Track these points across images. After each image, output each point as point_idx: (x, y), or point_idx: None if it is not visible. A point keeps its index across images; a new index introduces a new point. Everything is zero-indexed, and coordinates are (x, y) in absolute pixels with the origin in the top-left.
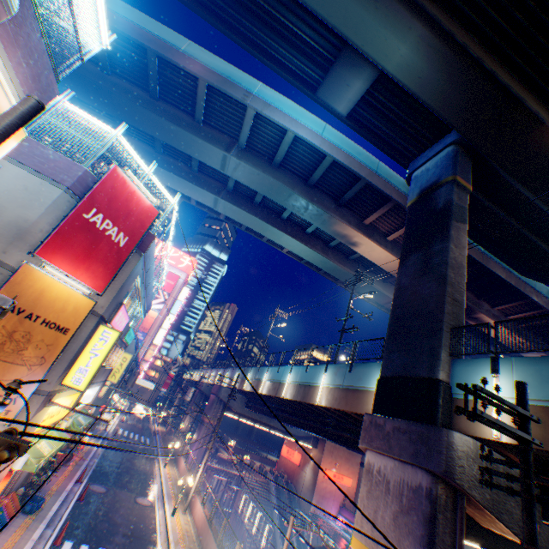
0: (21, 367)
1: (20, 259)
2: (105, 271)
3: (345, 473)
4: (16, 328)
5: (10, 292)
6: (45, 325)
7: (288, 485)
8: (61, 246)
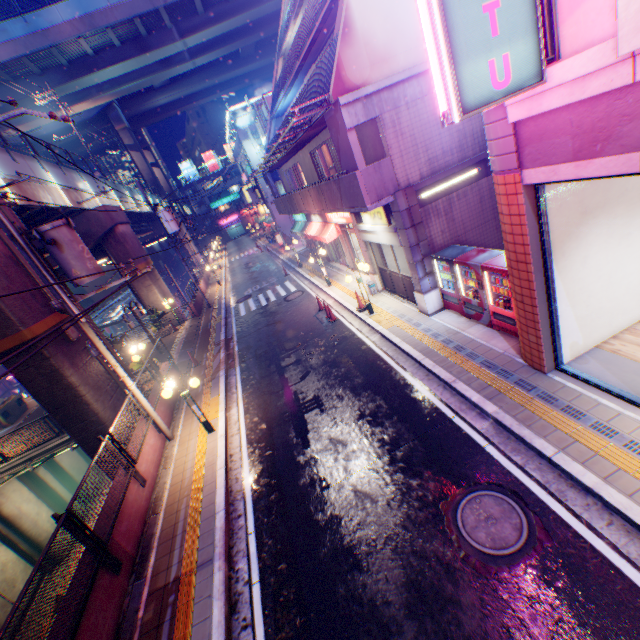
0: None
1: None
2: None
3: None
4: None
5: None
6: None
7: None
8: None
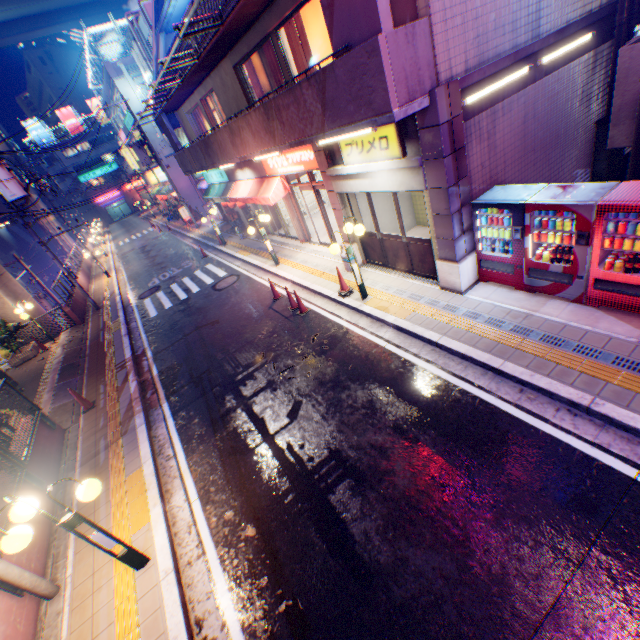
0: None
1: None
2: None
3: None
4: None
5: None
6: None
7: None
8: None
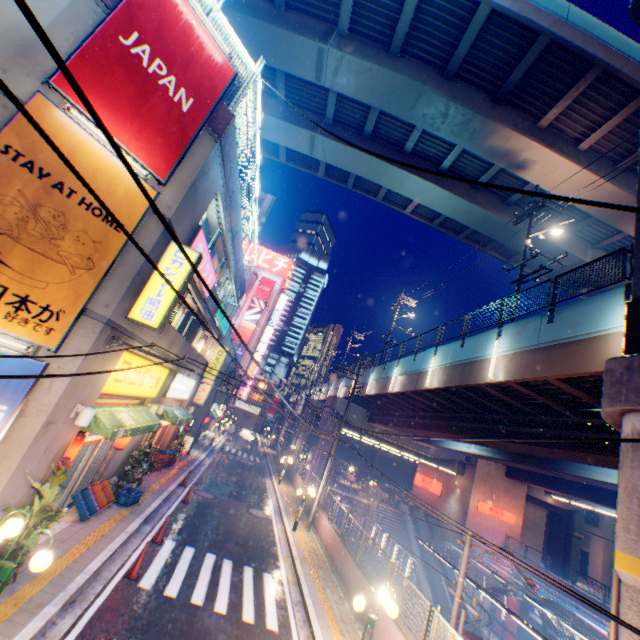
0: (57, 267)
1: (30, 91)
2: (165, 147)
3: (504, 508)
4: (41, 201)
5: (21, 138)
6: (84, 209)
7: (427, 518)
8: (91, 82)
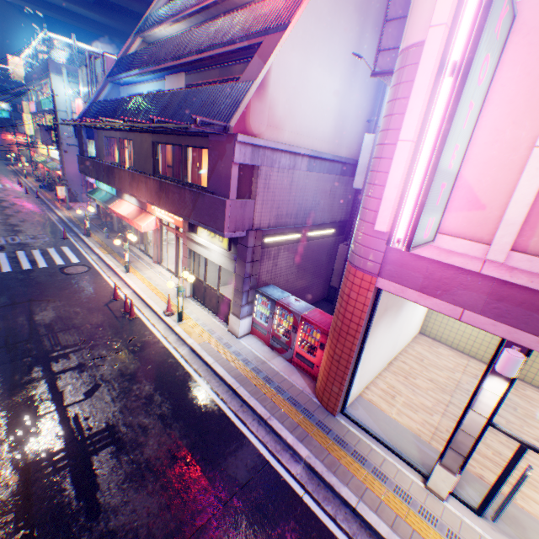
0: None
1: None
2: None
3: None
4: None
5: None
6: None
7: None
8: None
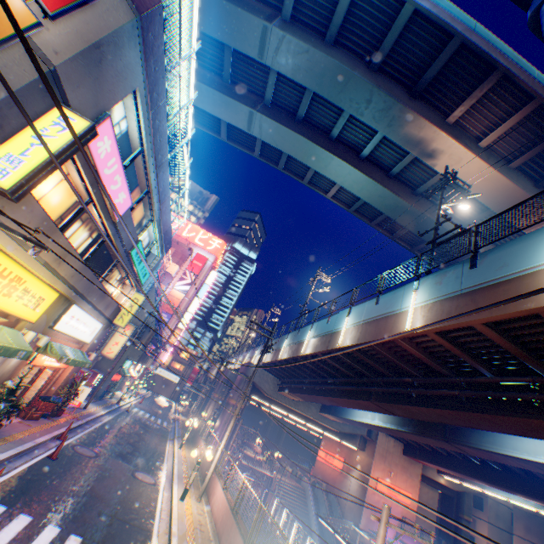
0: None
1: None
2: None
3: (402, 486)
4: None
5: None
6: None
7: (328, 495)
8: None
